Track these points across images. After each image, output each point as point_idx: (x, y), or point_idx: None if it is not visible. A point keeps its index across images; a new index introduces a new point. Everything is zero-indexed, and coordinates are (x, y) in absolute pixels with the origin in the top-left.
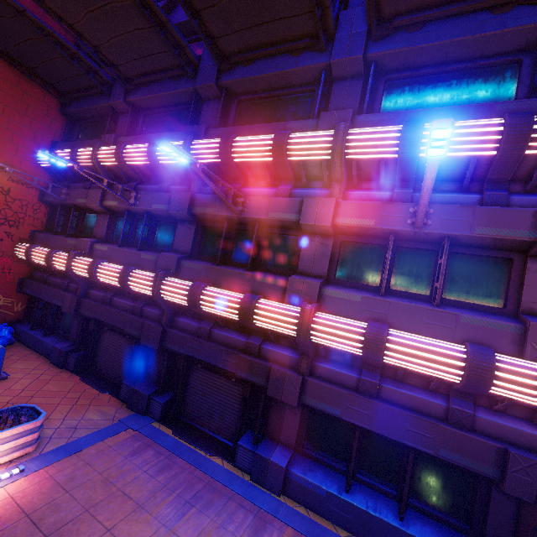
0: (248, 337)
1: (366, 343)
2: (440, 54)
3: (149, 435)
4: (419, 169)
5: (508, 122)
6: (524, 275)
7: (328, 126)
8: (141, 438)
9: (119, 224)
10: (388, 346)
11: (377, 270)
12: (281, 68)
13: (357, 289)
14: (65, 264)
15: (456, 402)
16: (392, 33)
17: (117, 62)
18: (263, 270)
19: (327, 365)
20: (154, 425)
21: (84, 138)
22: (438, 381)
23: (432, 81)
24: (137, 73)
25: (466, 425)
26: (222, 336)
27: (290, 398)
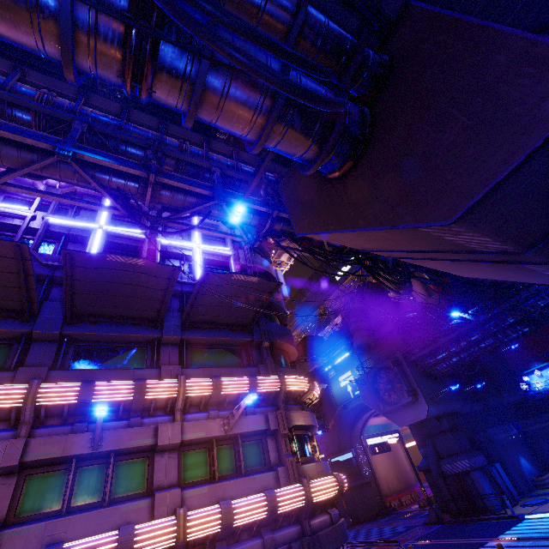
0: None
1: (224, 517)
2: (214, 342)
3: None
4: (219, 398)
5: (250, 379)
6: (268, 446)
7: (168, 374)
8: None
9: None
10: (234, 512)
11: (206, 466)
12: (126, 332)
13: (200, 484)
14: None
15: (265, 534)
16: (193, 328)
17: None
18: (117, 500)
19: None
20: None
21: None
22: (259, 522)
23: (211, 351)
24: None
25: (273, 545)
26: None
27: None
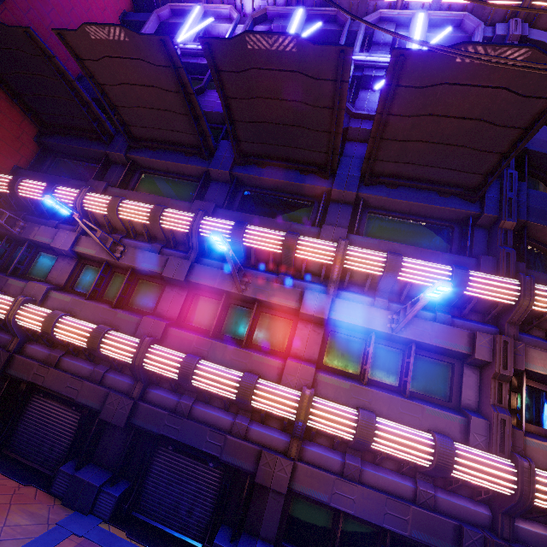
0: (234, 416)
1: (359, 429)
2: (407, 208)
3: (101, 542)
4: (394, 285)
5: (454, 271)
6: (462, 378)
7: (328, 236)
8: (90, 546)
9: (86, 272)
10: (376, 432)
11: (358, 360)
12: (291, 179)
13: (343, 376)
14: (7, 311)
15: (422, 484)
16: (377, 184)
17: (132, 123)
18: (256, 348)
19: (314, 448)
20: (103, 527)
21: (56, 172)
22: (412, 465)
23: (399, 222)
24: (147, 137)
25: (430, 505)
26: (205, 413)
27: (280, 484)
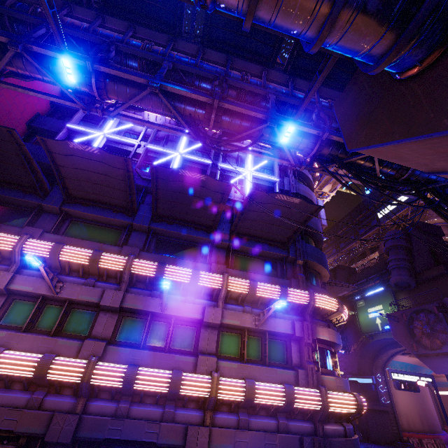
0: (163, 407)
1: (247, 392)
2: (254, 252)
3: None
4: (254, 298)
5: (282, 288)
6: (291, 348)
7: (216, 270)
8: None
9: (15, 306)
10: (256, 391)
11: (238, 348)
12: (190, 233)
13: (231, 360)
14: None
15: (280, 418)
16: (238, 238)
17: (72, 188)
18: (174, 351)
19: (220, 415)
20: None
21: None
22: (276, 407)
23: (251, 259)
24: (83, 197)
25: (286, 430)
26: (141, 410)
27: (203, 447)
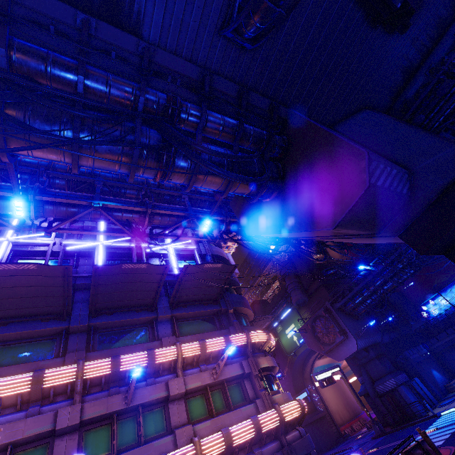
0: None
1: (226, 439)
2: (194, 315)
3: None
4: (206, 356)
5: (225, 338)
6: (246, 386)
7: (167, 343)
8: None
9: None
10: (232, 435)
11: (205, 407)
12: (132, 317)
13: (203, 421)
14: None
15: (256, 450)
16: (178, 307)
17: None
18: (149, 440)
19: None
20: None
21: None
22: (250, 440)
23: (192, 322)
24: None
25: None
26: None
27: None
